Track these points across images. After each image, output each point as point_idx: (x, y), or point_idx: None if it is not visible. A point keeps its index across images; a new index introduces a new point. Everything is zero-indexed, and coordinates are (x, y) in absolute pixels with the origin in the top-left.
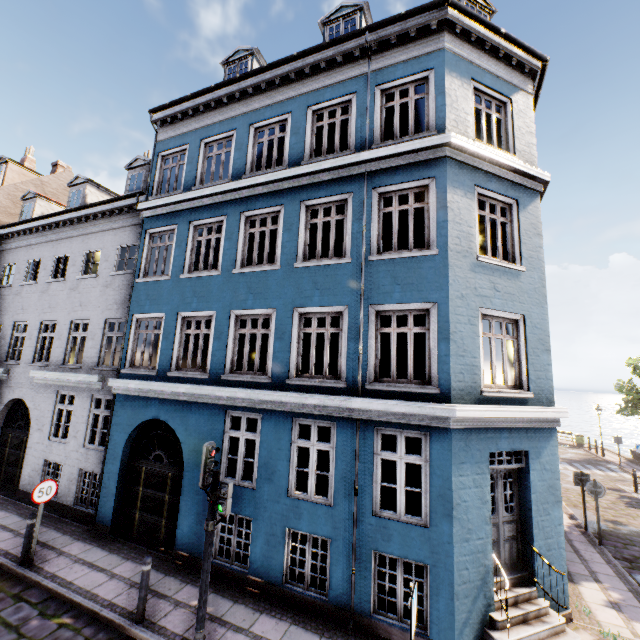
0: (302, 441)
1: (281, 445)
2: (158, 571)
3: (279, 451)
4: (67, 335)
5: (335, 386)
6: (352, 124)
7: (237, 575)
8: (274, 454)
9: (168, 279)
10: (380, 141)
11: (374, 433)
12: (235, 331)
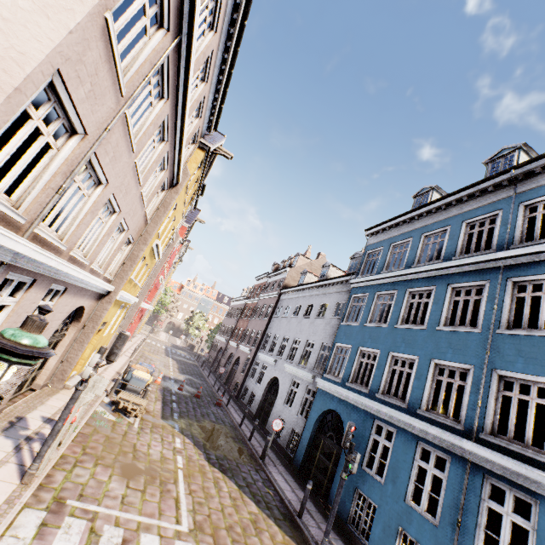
0: (422, 462)
1: (405, 458)
2: (315, 507)
3: (403, 462)
4: (303, 348)
5: (454, 426)
6: (496, 231)
7: (359, 543)
8: (399, 463)
9: (357, 325)
10: (519, 242)
11: (483, 479)
12: (390, 366)
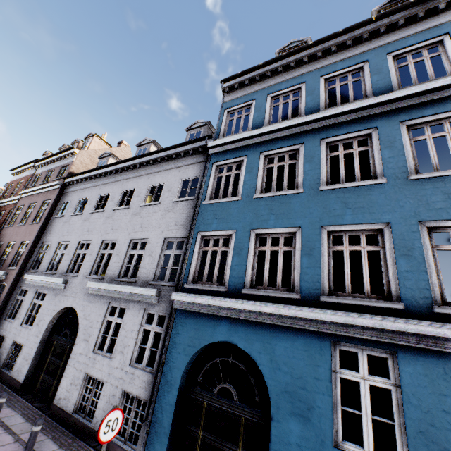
0: None
1: (448, 405)
2: None
3: (446, 415)
4: (125, 252)
5: None
6: (450, 55)
7: None
8: (437, 418)
9: (238, 200)
10: None
11: None
12: (327, 248)
